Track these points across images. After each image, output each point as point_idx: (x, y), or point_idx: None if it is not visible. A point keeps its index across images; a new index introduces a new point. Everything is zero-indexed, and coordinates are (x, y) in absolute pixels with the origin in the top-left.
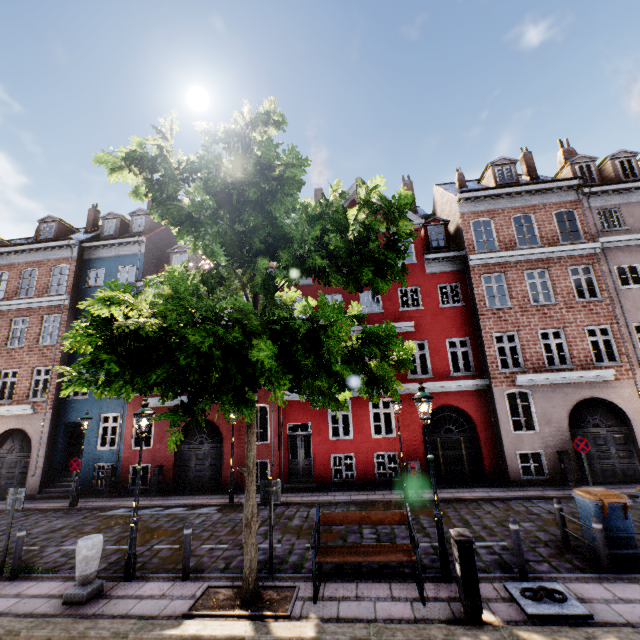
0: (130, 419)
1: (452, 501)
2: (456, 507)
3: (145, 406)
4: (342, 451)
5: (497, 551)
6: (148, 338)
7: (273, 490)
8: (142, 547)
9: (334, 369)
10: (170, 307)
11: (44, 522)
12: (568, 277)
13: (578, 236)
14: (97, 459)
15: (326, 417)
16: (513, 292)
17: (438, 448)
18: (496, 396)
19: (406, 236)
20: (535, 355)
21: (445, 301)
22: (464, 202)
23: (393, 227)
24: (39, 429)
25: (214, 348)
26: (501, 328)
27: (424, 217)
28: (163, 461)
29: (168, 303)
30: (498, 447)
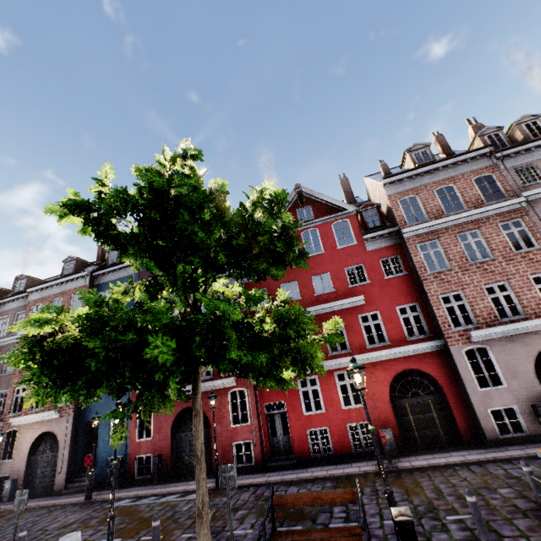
0: (133, 414)
1: (427, 469)
2: (431, 475)
3: (118, 404)
4: (316, 425)
5: (469, 526)
6: (79, 348)
7: (230, 475)
8: (131, 539)
9: (227, 356)
10: (84, 320)
11: (61, 517)
12: (500, 233)
13: (502, 195)
14: (109, 453)
15: (297, 394)
16: (450, 255)
17: (408, 413)
18: (454, 355)
19: (293, 225)
20: (485, 310)
21: (389, 273)
22: (389, 186)
23: (279, 220)
24: (64, 430)
25: (117, 351)
26: (445, 289)
27: (361, 204)
28: (162, 450)
29: (83, 317)
30: (468, 406)
